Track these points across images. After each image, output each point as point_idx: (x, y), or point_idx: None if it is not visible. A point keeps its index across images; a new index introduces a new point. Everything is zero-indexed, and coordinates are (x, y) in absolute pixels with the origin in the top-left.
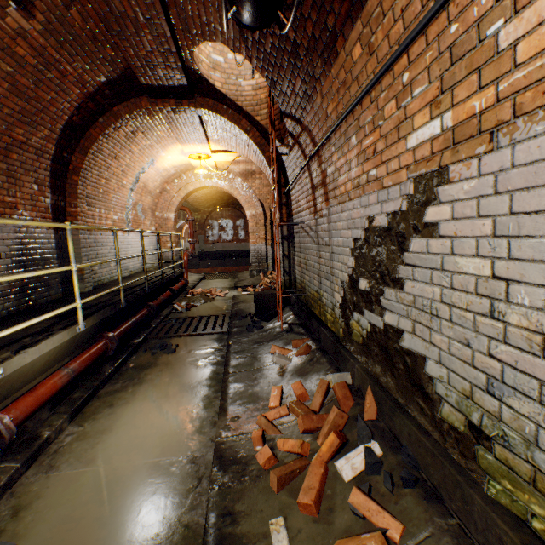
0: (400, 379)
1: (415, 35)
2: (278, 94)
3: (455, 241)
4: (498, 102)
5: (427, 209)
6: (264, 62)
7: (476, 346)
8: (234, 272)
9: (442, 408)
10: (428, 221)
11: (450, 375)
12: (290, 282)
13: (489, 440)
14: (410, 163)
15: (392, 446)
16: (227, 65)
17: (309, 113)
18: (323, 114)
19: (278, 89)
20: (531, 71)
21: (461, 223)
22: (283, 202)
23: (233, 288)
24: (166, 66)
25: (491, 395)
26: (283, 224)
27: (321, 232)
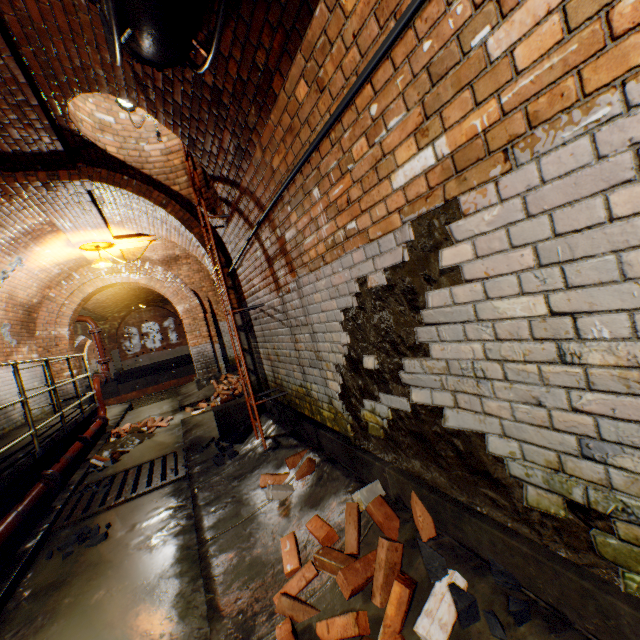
0: (453, 470)
1: (379, 59)
2: (200, 154)
3: (487, 283)
4: (505, 115)
5: (440, 253)
6: (176, 116)
7: (551, 402)
8: (173, 387)
9: (527, 493)
10: (447, 266)
11: (525, 448)
12: (259, 382)
13: (604, 519)
14: (402, 205)
15: (475, 566)
16: (121, 126)
17: (248, 172)
18: (267, 170)
19: (200, 148)
20: (540, 75)
21: (491, 260)
22: (229, 285)
23: (179, 409)
24: (25, 125)
25: (590, 459)
26: (239, 311)
27: (292, 311)
